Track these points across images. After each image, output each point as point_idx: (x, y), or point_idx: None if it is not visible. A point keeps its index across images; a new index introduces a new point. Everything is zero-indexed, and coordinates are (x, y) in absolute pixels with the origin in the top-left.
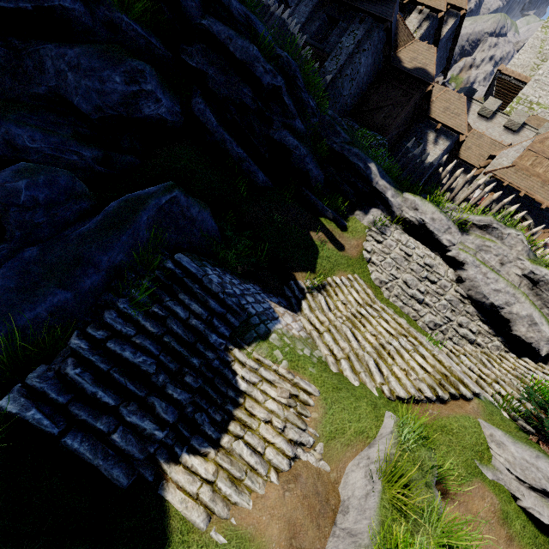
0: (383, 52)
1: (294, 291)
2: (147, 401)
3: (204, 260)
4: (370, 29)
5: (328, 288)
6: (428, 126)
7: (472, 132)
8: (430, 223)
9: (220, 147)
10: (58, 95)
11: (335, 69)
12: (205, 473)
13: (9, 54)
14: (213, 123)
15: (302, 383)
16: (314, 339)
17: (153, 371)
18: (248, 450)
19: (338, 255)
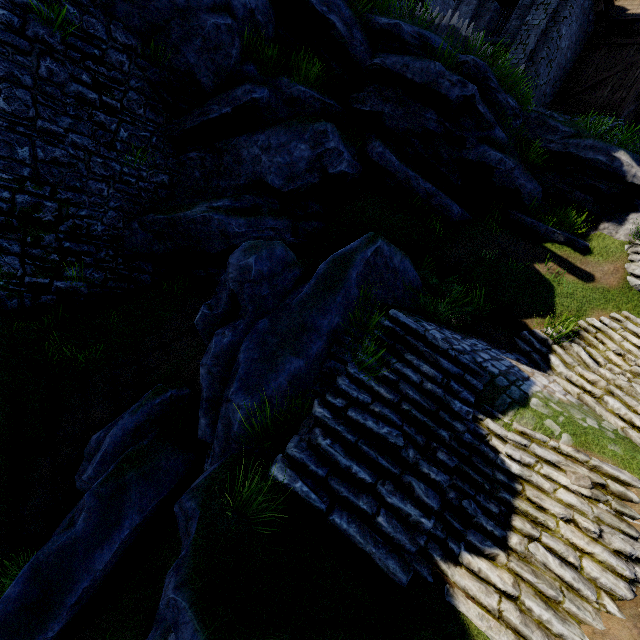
0: (595, 9)
1: (532, 343)
2: (403, 480)
3: (414, 315)
4: None
5: (584, 335)
6: None
7: None
8: None
9: (403, 187)
10: (254, 179)
11: (523, 58)
12: (501, 583)
13: (214, 158)
14: (394, 164)
15: (605, 466)
16: (589, 406)
17: (402, 443)
18: (554, 559)
19: (585, 288)
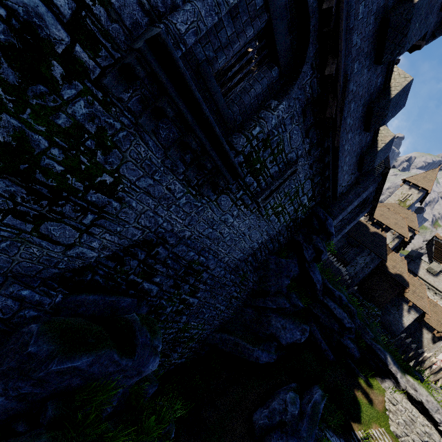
0: (379, 267)
1: (356, 441)
2: None
3: (325, 426)
4: (373, 258)
5: (372, 441)
6: (403, 299)
7: (429, 300)
8: (425, 403)
9: (317, 344)
10: (274, 335)
11: (353, 273)
12: None
13: (256, 313)
14: (318, 336)
15: None
16: None
17: None
18: None
19: (370, 409)
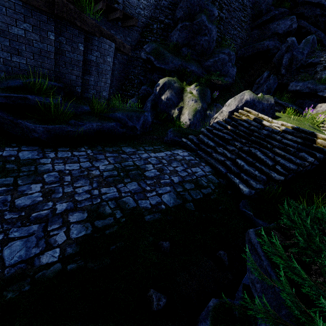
0: None
1: None
2: None
3: None
4: None
5: None
6: None
7: None
8: None
9: (308, 31)
10: (274, 33)
11: None
12: None
13: (260, 31)
14: (306, 25)
15: None
16: None
17: None
18: None
19: None
